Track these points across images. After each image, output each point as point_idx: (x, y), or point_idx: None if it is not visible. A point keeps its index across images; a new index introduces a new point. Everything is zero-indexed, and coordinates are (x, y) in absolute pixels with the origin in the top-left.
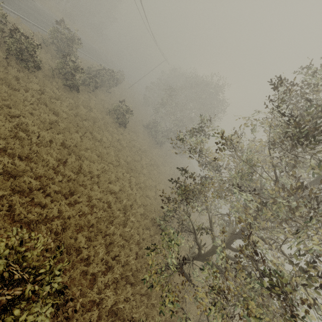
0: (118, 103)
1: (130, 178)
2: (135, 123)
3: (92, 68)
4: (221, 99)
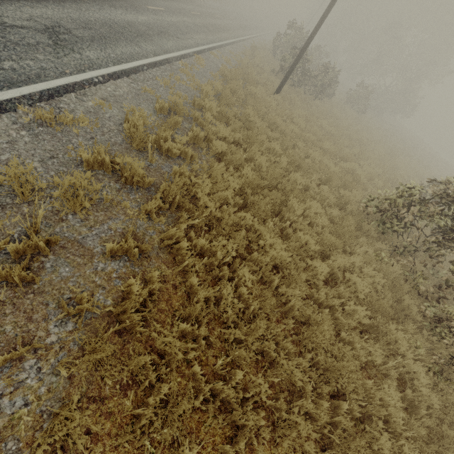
0: None
1: None
2: None
3: None
4: None
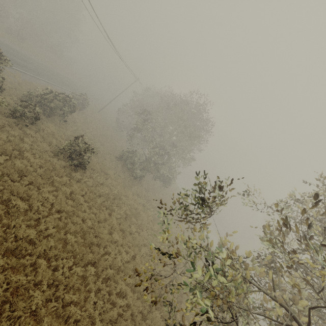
0: (80, 133)
1: (86, 266)
2: (104, 155)
3: (33, 92)
4: (204, 119)
